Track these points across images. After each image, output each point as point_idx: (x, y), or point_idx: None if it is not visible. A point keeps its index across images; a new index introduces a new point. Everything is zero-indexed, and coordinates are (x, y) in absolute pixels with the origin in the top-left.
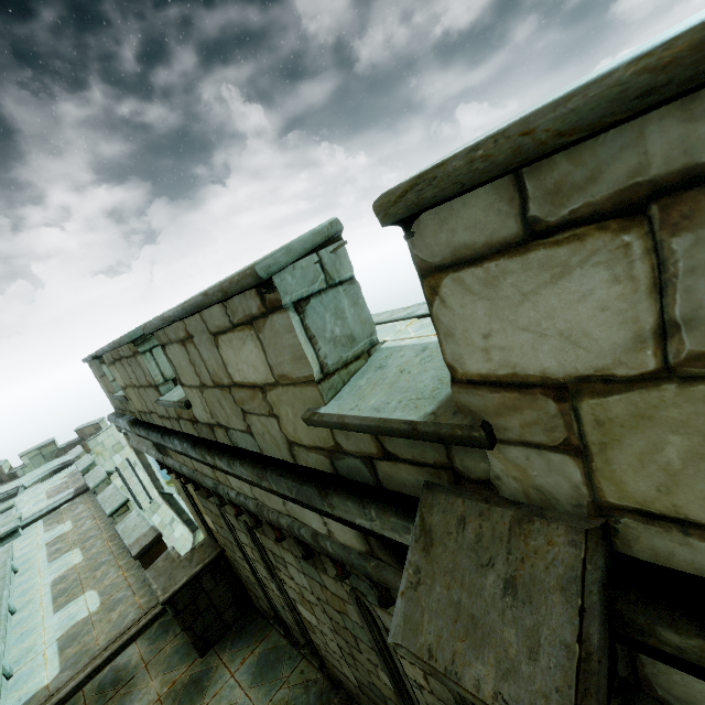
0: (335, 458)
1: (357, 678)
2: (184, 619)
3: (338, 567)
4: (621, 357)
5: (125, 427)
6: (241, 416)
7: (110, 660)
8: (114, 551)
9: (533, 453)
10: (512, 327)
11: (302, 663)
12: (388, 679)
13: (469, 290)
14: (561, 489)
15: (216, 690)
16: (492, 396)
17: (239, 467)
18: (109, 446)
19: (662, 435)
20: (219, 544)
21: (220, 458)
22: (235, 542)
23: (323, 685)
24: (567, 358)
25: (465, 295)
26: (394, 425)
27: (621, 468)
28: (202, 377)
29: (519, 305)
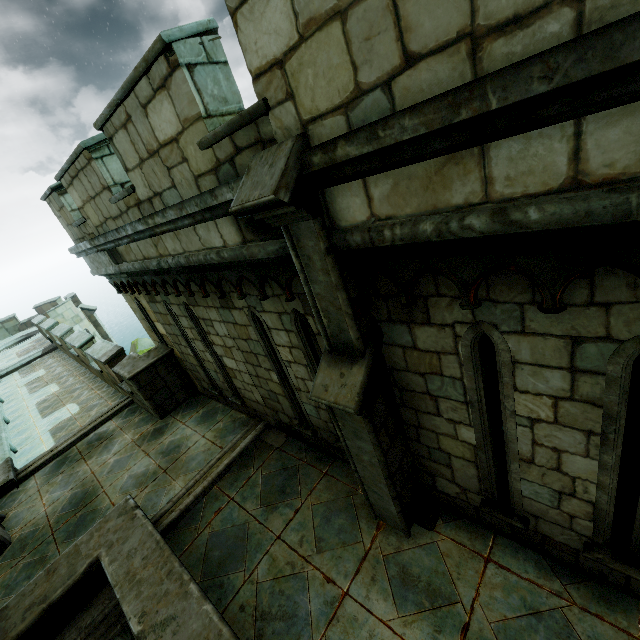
0: (218, 173)
1: (262, 395)
2: (146, 392)
3: (238, 290)
4: (290, 36)
5: (85, 248)
6: (168, 174)
7: (94, 430)
8: (85, 381)
9: (282, 108)
10: (262, 34)
11: (231, 412)
12: (275, 374)
13: (246, 18)
14: (292, 123)
15: (173, 431)
16: (264, 79)
17: (169, 211)
18: (69, 318)
19: (307, 71)
20: (169, 347)
21: (157, 214)
22: (179, 332)
23: (245, 419)
24: (279, 44)
25: (246, 22)
26: (234, 119)
27: (302, 97)
28: (140, 152)
29: (261, 21)
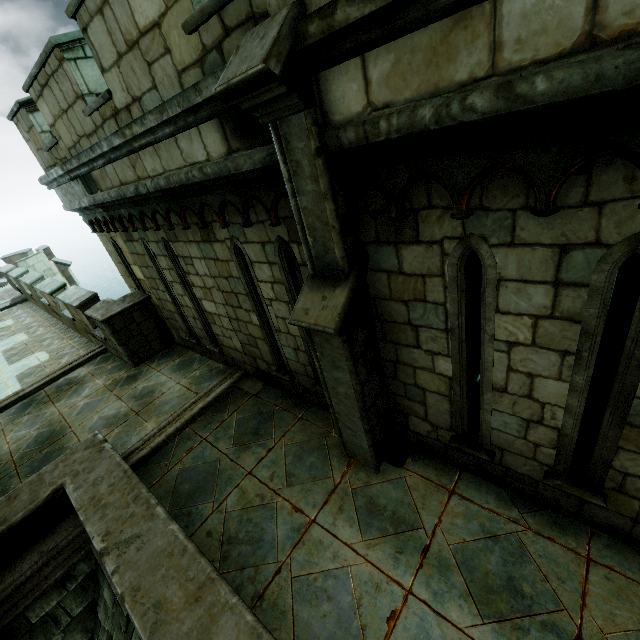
0: (204, 65)
1: (241, 340)
2: (120, 337)
3: (221, 218)
4: None
5: (57, 175)
6: (148, 72)
7: (63, 376)
8: (56, 331)
9: None
10: None
11: (209, 361)
12: (256, 315)
13: None
14: None
15: (147, 378)
16: None
17: (148, 116)
18: (40, 270)
19: None
20: (147, 293)
21: (136, 121)
22: (157, 274)
23: (222, 368)
24: None
25: None
26: None
27: None
28: (117, 44)
29: None
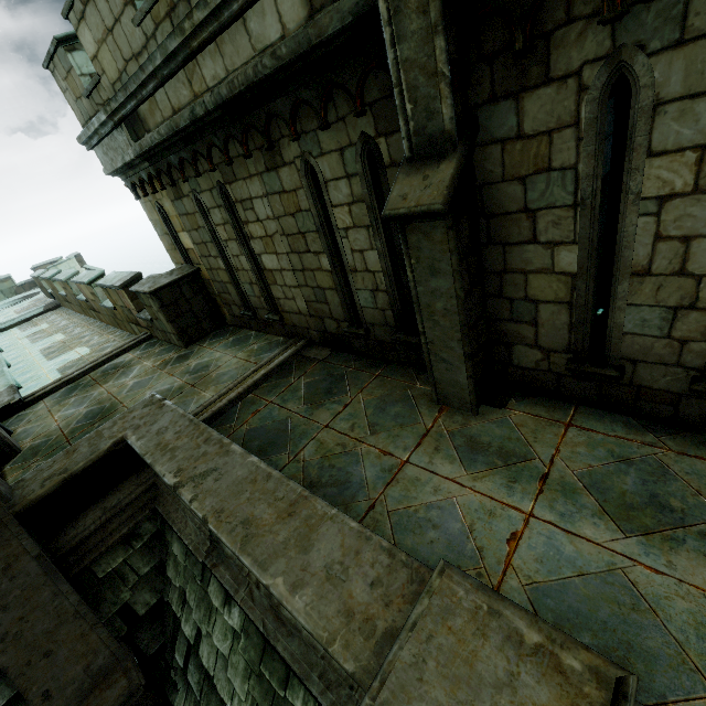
0: None
1: (306, 298)
2: (169, 313)
3: (292, 127)
4: None
5: (99, 123)
6: None
7: (108, 362)
8: (95, 329)
9: None
10: None
11: (266, 336)
12: (327, 257)
13: None
14: None
15: (199, 356)
16: None
17: None
18: None
19: None
20: (195, 266)
21: (197, 5)
22: (209, 235)
23: (282, 340)
24: None
25: None
26: None
27: None
28: None
29: None
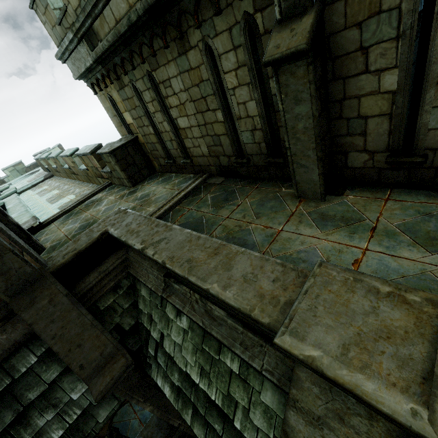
0: None
1: (208, 144)
2: (122, 165)
3: (195, 18)
4: None
5: (68, 41)
6: None
7: (87, 200)
8: (76, 185)
9: None
10: None
11: (182, 175)
12: (221, 111)
13: None
14: None
15: (142, 190)
16: None
17: None
18: None
19: None
20: (135, 135)
21: None
22: (143, 111)
23: (192, 176)
24: None
25: None
26: None
27: None
28: None
29: None
